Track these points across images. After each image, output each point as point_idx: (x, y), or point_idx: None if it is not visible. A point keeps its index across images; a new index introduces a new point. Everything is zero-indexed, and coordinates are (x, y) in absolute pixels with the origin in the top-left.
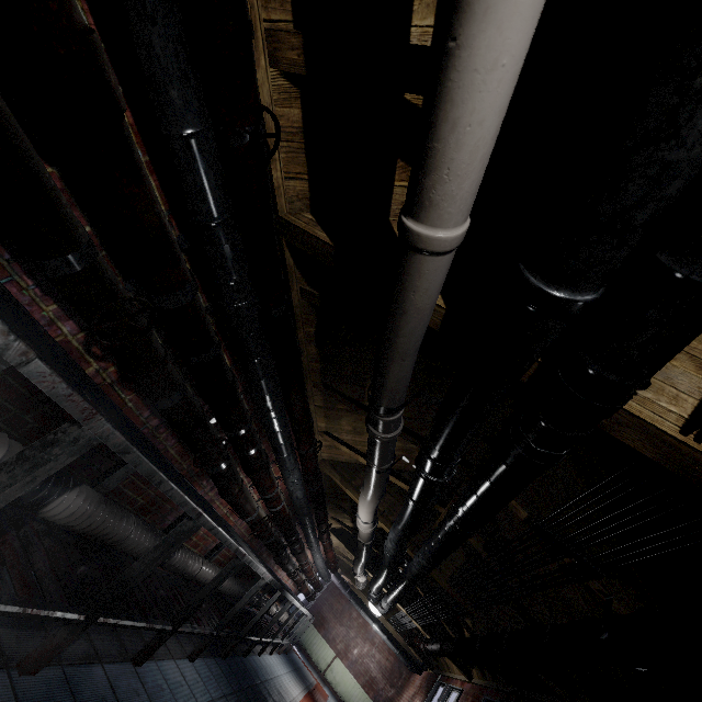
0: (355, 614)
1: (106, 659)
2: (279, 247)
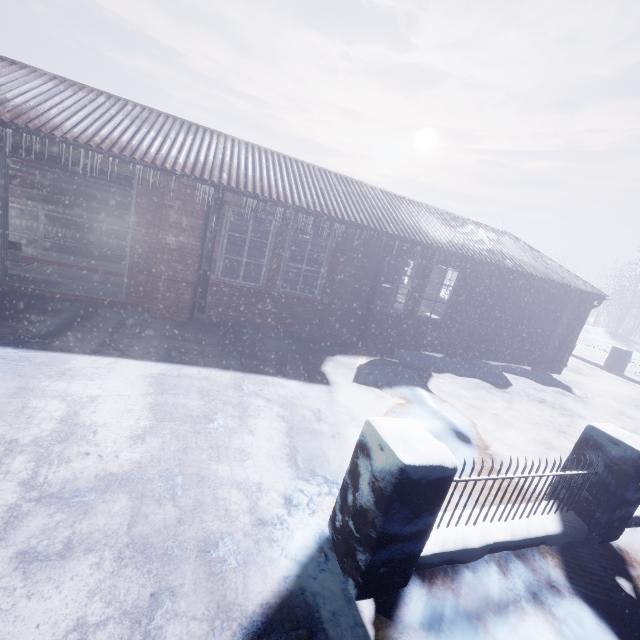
0: None
1: None
2: None
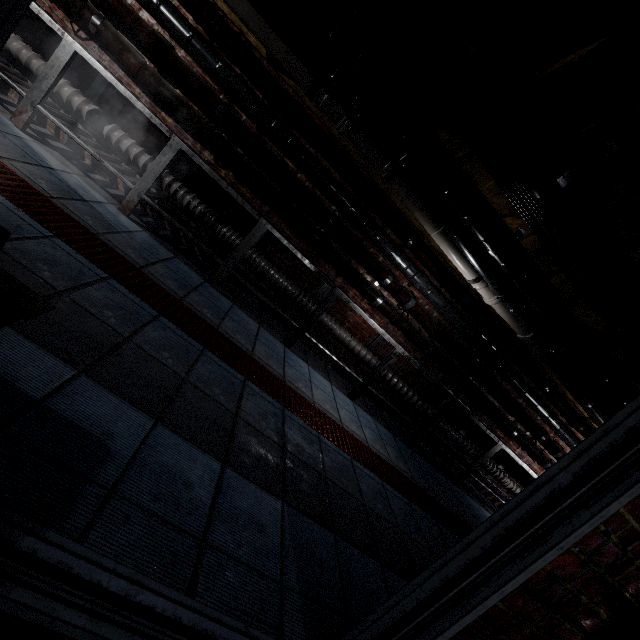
0: None
1: (265, 329)
2: (283, 80)
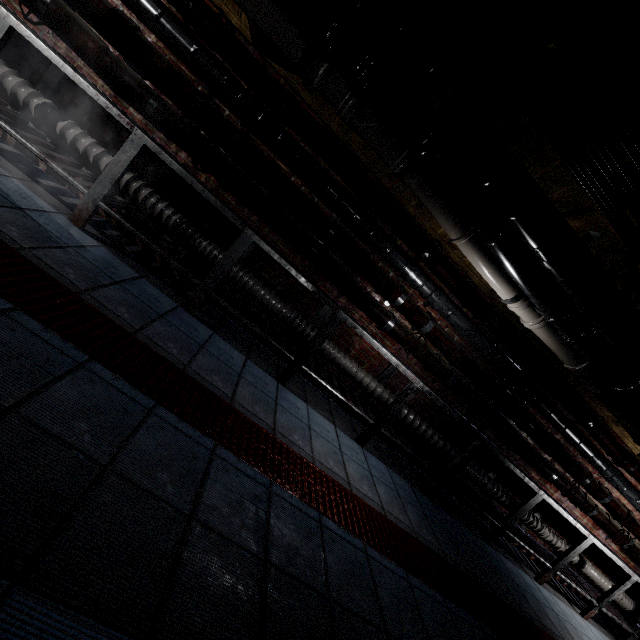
0: None
1: (254, 362)
2: (272, 68)
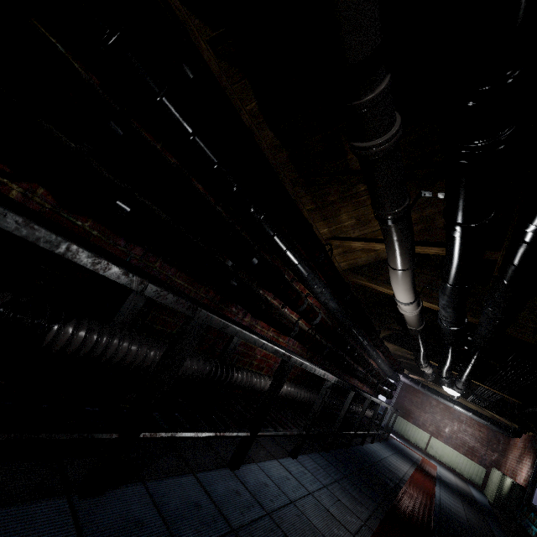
0: (435, 402)
1: (199, 469)
2: None
